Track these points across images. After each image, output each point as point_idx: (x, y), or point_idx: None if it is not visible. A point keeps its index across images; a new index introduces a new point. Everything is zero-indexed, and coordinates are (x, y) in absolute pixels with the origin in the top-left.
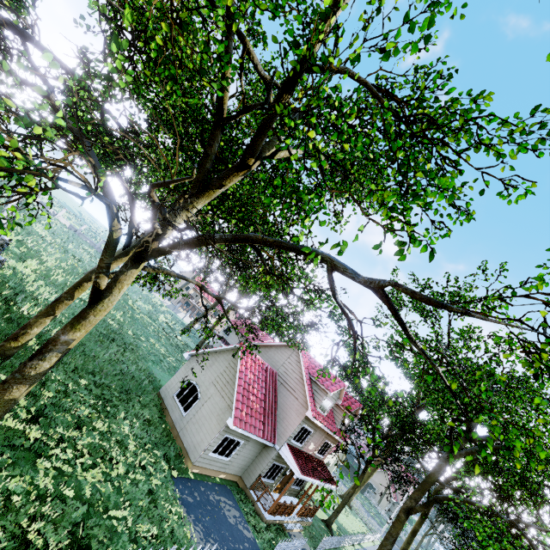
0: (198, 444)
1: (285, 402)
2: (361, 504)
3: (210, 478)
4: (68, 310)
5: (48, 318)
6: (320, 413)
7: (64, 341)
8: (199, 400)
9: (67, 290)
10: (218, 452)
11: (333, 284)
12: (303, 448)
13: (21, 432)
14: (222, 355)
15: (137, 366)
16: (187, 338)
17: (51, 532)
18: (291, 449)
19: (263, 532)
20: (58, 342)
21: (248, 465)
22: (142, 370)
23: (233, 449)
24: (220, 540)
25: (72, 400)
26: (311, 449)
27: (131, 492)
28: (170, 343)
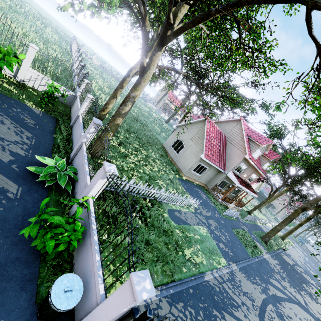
0: (186, 167)
1: (231, 151)
2: (266, 212)
3: (192, 182)
4: (115, 105)
5: (114, 99)
6: (253, 158)
7: (132, 96)
8: (184, 147)
9: (119, 83)
10: (196, 171)
11: (310, 21)
12: (240, 175)
13: (117, 148)
14: (194, 125)
15: (150, 133)
16: (168, 126)
17: (139, 180)
18: (234, 174)
19: (218, 206)
20: (130, 97)
21: (210, 180)
22: (152, 136)
23: (203, 171)
24: (200, 202)
25: (130, 141)
26: (244, 176)
27: (163, 177)
28: (161, 127)
